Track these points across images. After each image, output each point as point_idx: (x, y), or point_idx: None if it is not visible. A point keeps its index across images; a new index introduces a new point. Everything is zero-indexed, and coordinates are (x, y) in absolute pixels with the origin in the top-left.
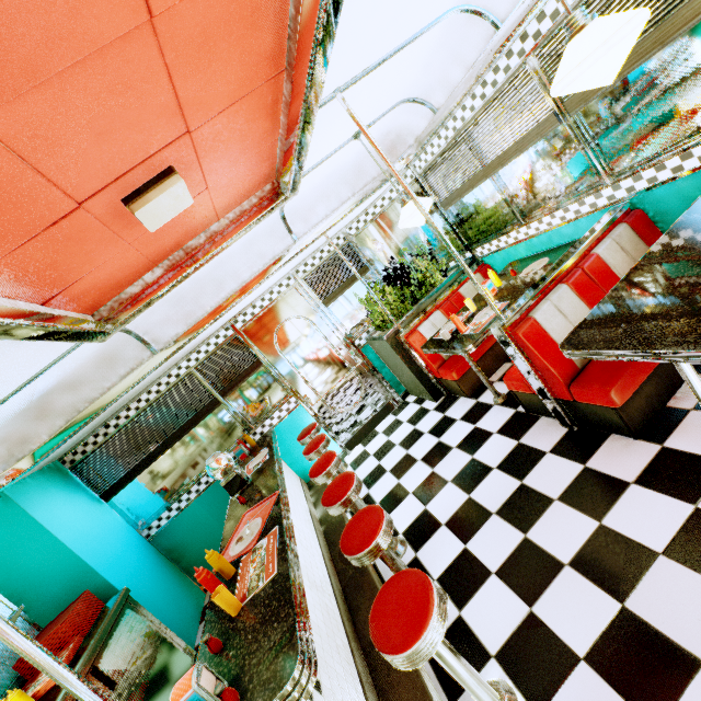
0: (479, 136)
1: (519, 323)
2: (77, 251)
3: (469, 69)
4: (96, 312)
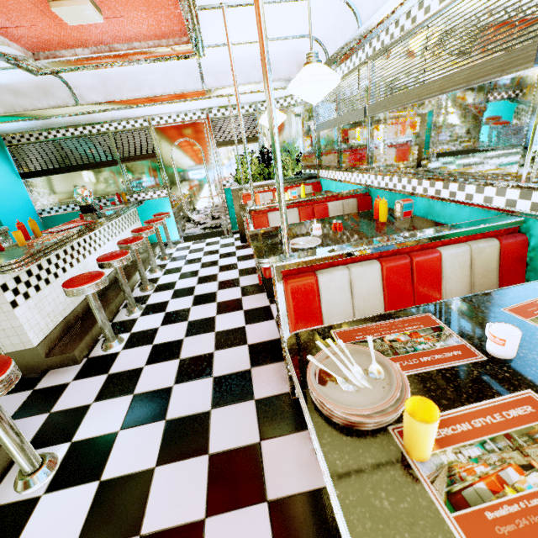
0: (342, 94)
1: (260, 213)
2: (13, 9)
3: (344, 43)
4: (37, 54)
